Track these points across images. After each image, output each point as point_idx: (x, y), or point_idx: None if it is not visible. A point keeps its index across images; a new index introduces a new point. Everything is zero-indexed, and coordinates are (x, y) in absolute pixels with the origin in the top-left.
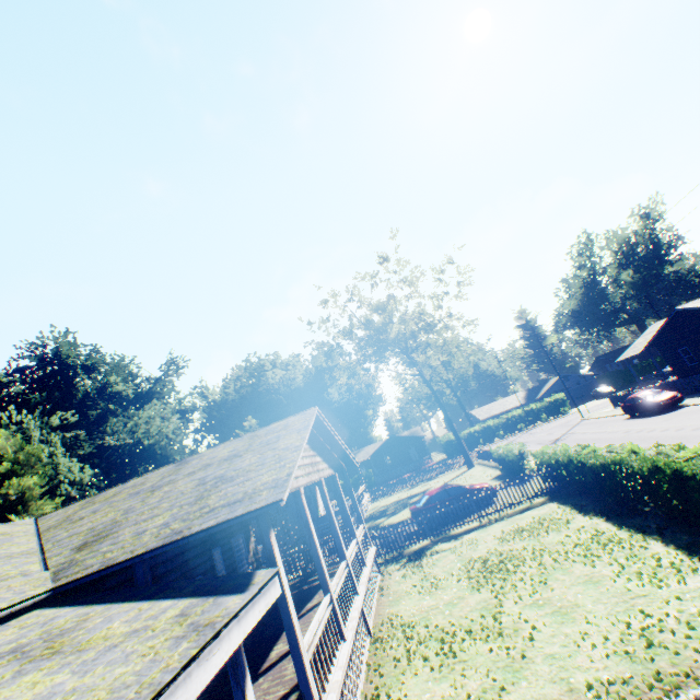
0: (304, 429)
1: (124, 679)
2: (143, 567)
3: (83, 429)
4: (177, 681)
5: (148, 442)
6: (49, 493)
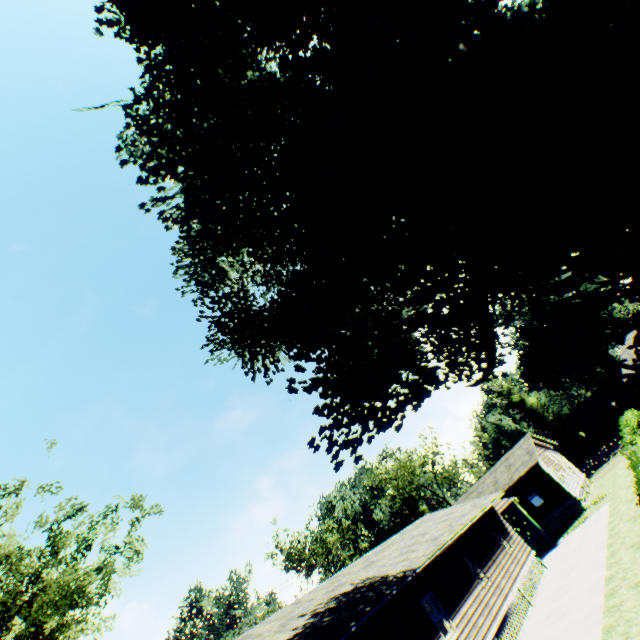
0: None
1: None
2: None
3: None
4: None
5: None
6: None
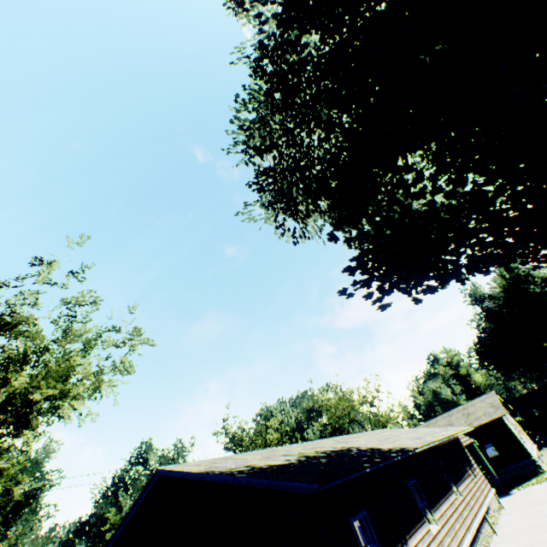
0: None
1: None
2: None
3: None
4: None
5: None
6: None
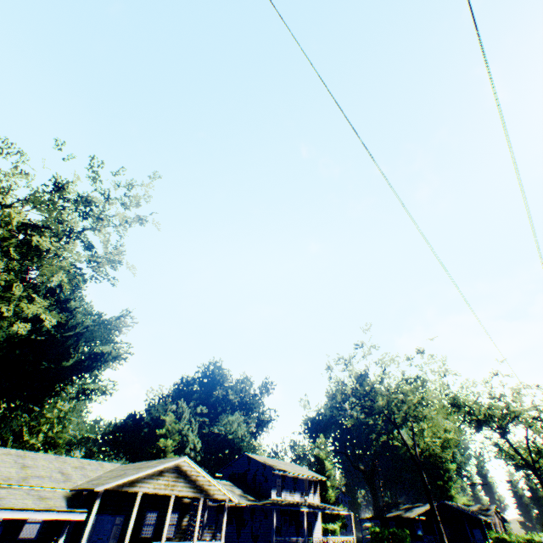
0: (155, 466)
1: (30, 505)
2: (84, 494)
3: (209, 417)
4: (33, 511)
5: (229, 436)
6: (183, 450)
